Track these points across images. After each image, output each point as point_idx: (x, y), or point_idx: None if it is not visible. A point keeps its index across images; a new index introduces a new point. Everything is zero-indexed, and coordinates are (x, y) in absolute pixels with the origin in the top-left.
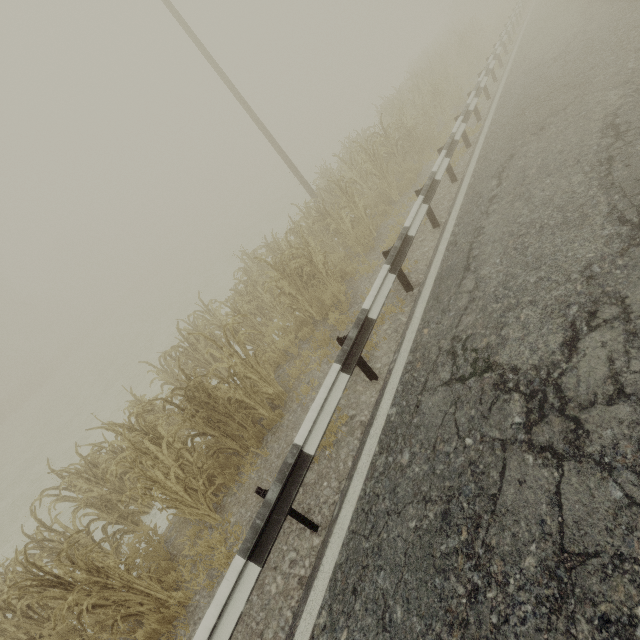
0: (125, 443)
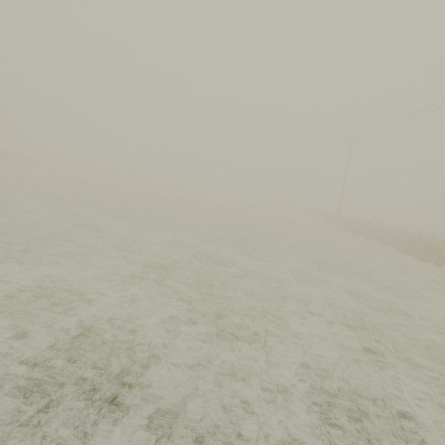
0: (421, 236)
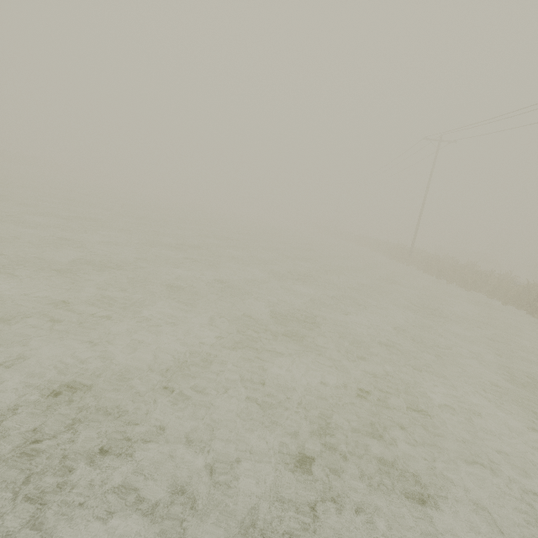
0: None
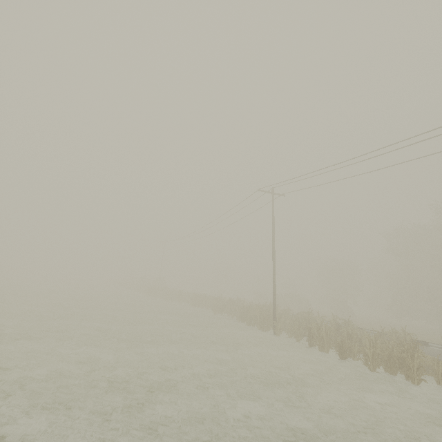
0: None
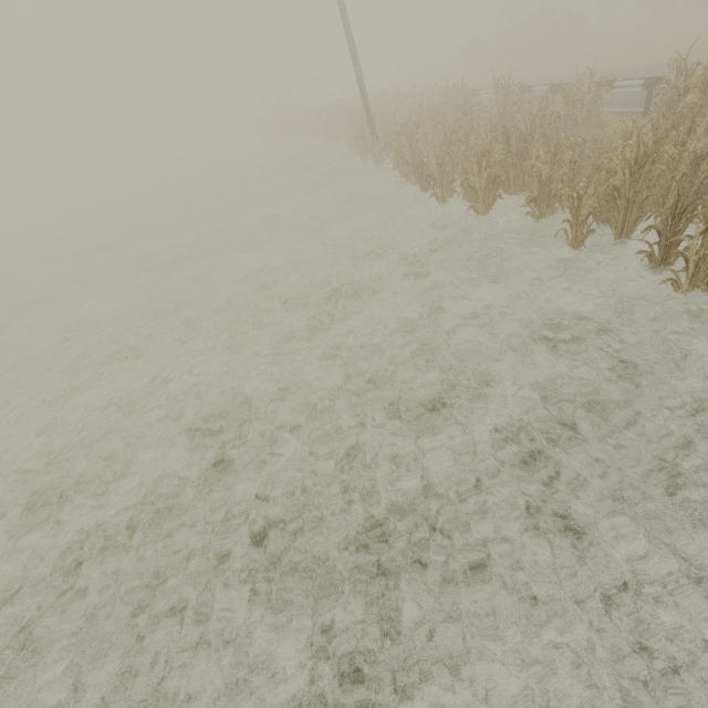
0: None
